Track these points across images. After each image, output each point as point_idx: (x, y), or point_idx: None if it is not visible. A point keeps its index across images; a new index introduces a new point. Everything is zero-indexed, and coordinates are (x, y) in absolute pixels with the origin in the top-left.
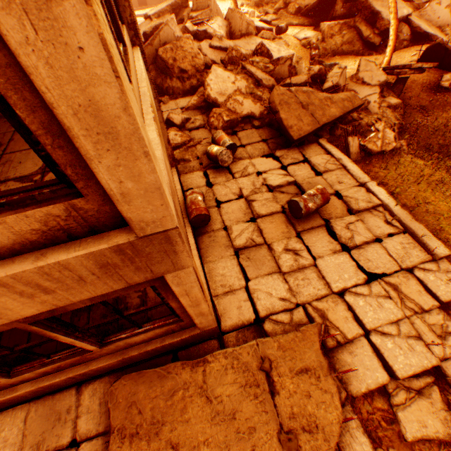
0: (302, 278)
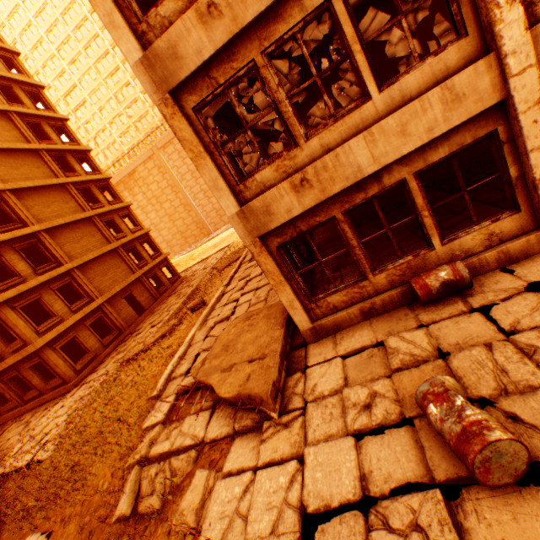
0: (332, 413)
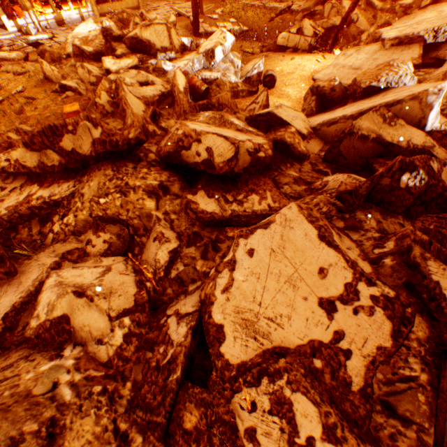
0: None
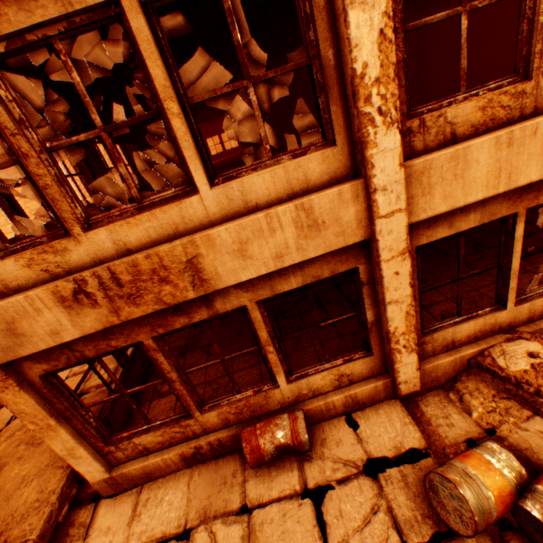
0: None
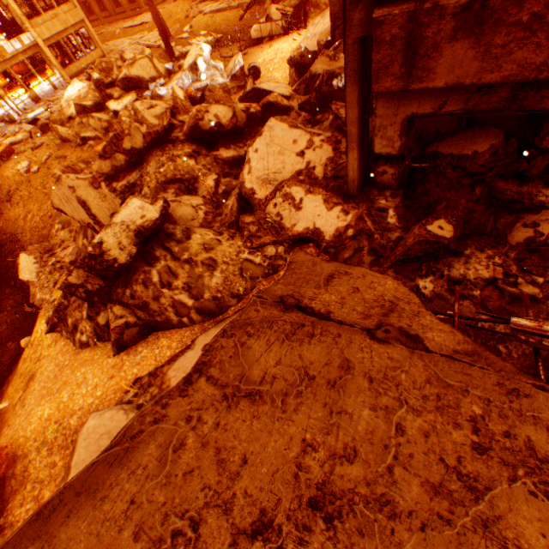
0: None
